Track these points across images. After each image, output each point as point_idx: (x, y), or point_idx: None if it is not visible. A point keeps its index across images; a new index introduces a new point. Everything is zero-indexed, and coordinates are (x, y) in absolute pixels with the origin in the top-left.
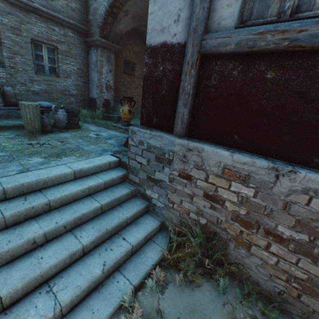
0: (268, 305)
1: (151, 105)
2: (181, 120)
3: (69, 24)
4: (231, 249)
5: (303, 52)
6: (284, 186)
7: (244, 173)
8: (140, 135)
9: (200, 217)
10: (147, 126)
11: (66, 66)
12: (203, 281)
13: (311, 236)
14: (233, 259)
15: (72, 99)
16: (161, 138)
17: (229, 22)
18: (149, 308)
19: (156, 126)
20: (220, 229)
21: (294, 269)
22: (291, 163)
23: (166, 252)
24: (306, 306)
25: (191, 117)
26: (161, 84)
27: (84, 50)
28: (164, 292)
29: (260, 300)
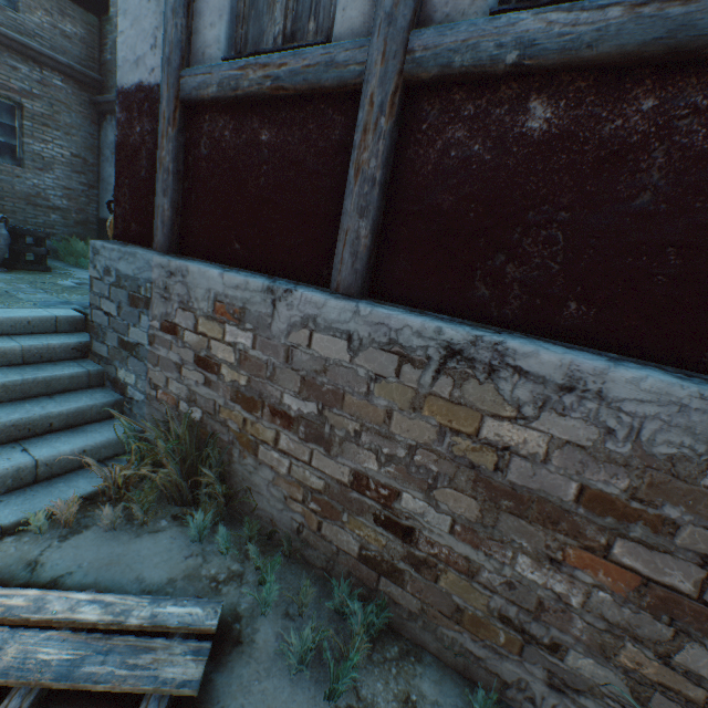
0: (282, 559)
1: (128, 199)
2: (162, 221)
3: (55, 63)
4: (236, 462)
5: (295, 100)
6: (284, 319)
7: (239, 306)
8: (106, 256)
9: (194, 407)
10: (124, 241)
11: (41, 146)
12: (172, 525)
13: (320, 402)
14: (240, 483)
15: (53, 217)
16: (135, 257)
17: (215, 52)
18: (15, 559)
19: (137, 240)
20: (220, 425)
21: (309, 475)
22: (301, 282)
23: (90, 461)
24: (330, 543)
25: (181, 217)
26: (140, 159)
27: (92, 118)
28: (68, 538)
29: (273, 552)
